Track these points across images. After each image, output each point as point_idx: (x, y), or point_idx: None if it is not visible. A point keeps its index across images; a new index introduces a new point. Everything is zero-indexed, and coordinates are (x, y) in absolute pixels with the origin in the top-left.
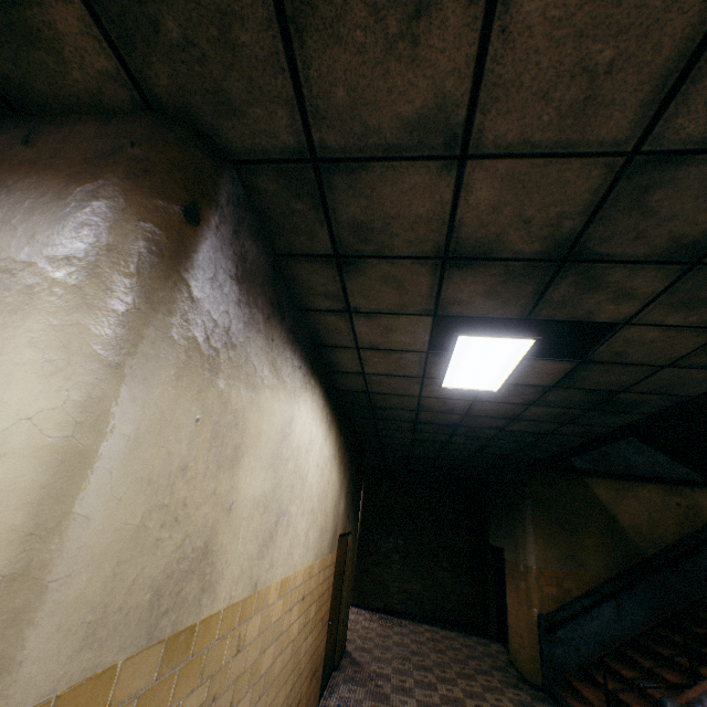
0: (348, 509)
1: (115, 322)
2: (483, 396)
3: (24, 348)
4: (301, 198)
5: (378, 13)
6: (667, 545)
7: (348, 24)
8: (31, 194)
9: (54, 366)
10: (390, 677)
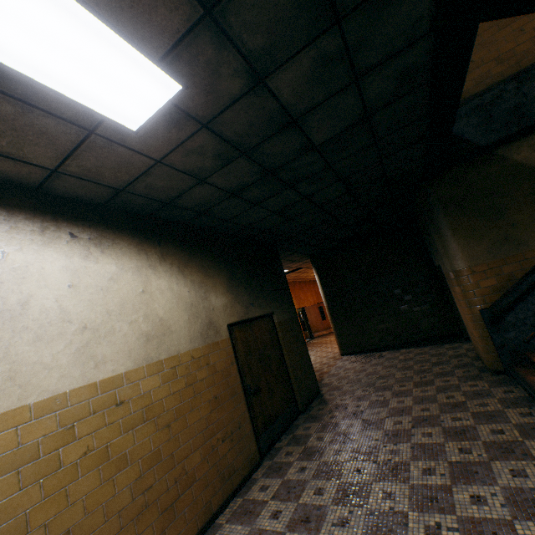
0: (247, 299)
1: None
2: (193, 110)
3: None
4: None
5: None
6: None
7: None
8: None
9: None
10: (347, 406)
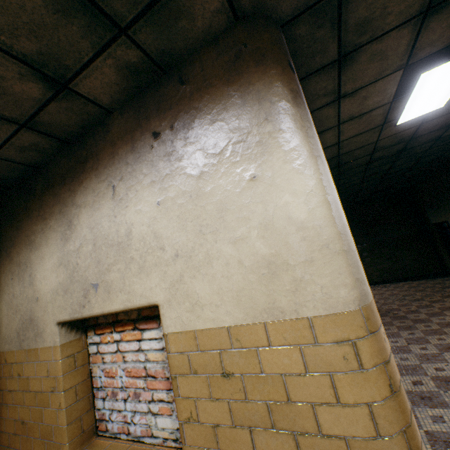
0: None
1: (306, 137)
2: (429, 117)
3: (284, 166)
4: (322, 26)
5: None
6: None
7: None
8: (213, 104)
9: (302, 167)
10: (399, 309)
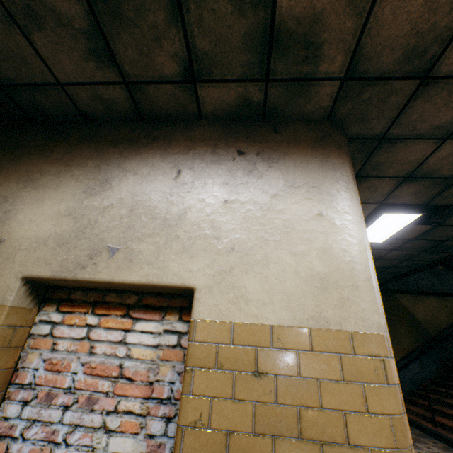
0: None
1: (359, 205)
2: (371, 246)
3: (345, 215)
4: (361, 152)
5: (450, 94)
6: (443, 328)
7: (436, 97)
8: (298, 156)
9: (357, 221)
10: None
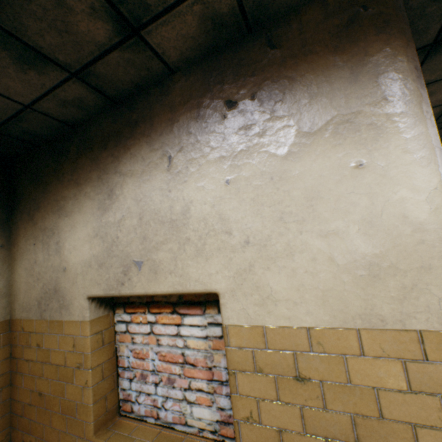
0: None
1: (430, 126)
2: None
3: (403, 156)
4: None
5: None
6: None
7: None
8: (313, 75)
9: (427, 159)
10: None
